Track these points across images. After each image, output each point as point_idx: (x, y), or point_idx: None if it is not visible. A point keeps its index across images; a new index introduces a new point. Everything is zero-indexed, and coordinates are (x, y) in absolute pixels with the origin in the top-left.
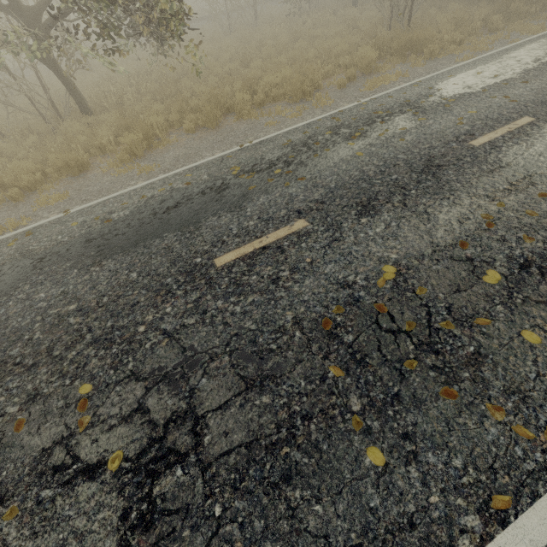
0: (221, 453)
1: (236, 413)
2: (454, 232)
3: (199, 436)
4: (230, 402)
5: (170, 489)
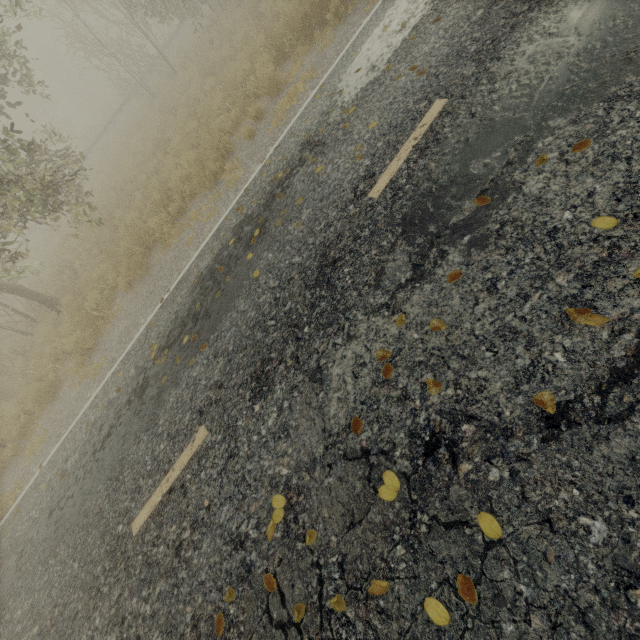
0: None
1: None
2: (348, 399)
3: None
4: None
5: None
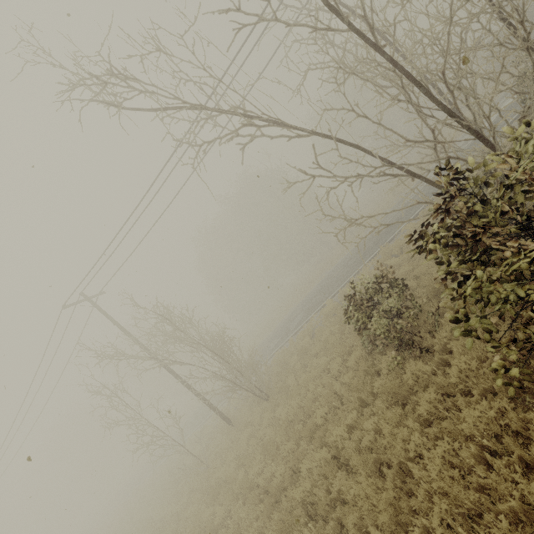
0: None
1: None
2: None
3: None
4: None
5: None
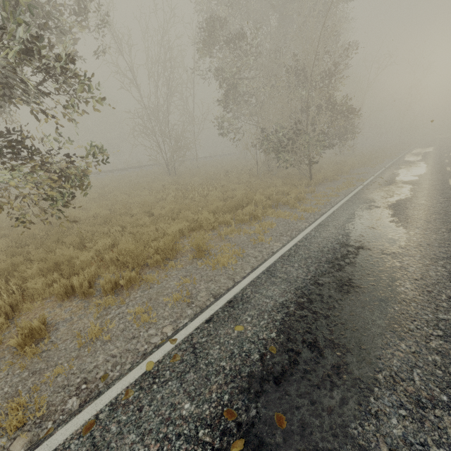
0: None
1: None
2: None
3: None
4: None
5: None
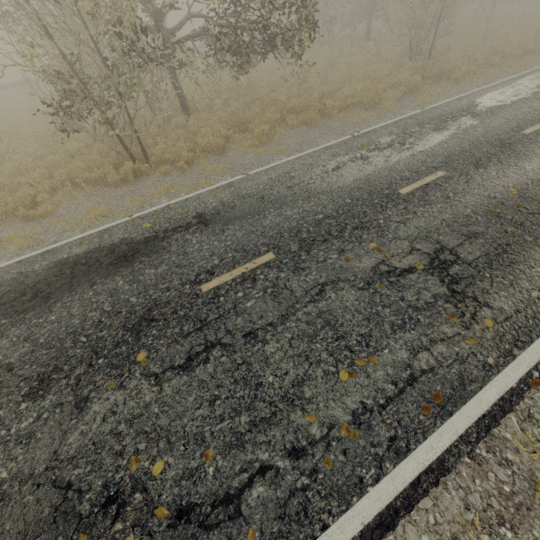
0: (473, 259)
1: (469, 246)
2: (538, 173)
3: (456, 255)
4: (462, 243)
5: (457, 272)
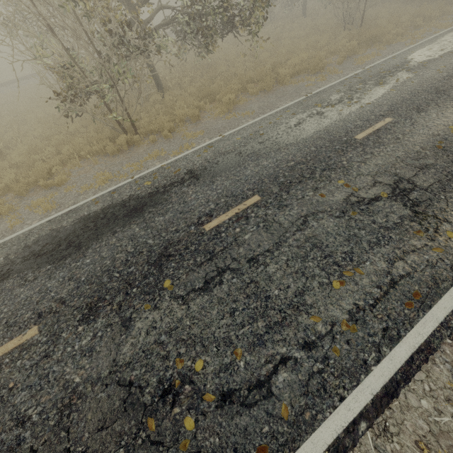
0: (428, 185)
1: (423, 176)
2: None
3: (413, 183)
4: (417, 174)
5: (416, 197)
